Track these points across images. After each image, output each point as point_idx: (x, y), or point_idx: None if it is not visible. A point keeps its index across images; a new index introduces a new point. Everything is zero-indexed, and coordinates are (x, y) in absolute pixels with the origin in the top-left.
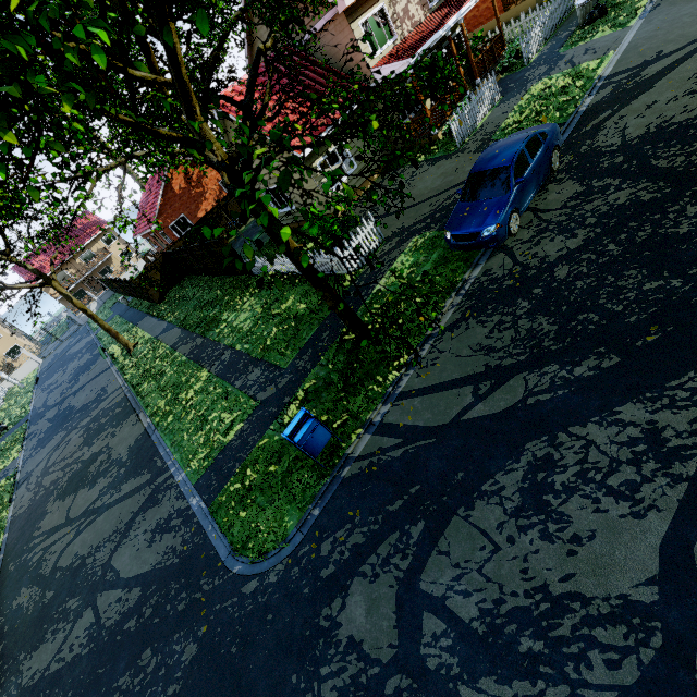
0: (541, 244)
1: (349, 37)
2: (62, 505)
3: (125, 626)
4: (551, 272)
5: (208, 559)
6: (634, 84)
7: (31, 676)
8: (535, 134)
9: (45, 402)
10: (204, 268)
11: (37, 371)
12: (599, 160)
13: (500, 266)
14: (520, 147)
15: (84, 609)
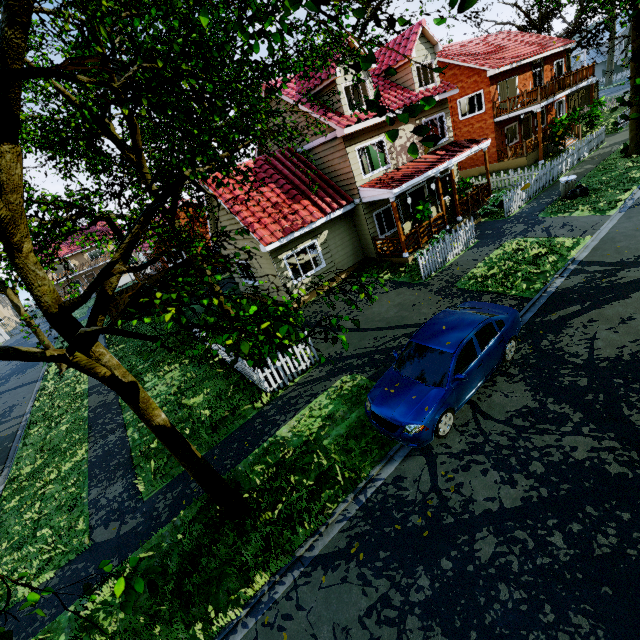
0: (470, 472)
1: (343, 157)
2: None
3: None
4: (471, 537)
5: None
6: (608, 283)
7: None
8: (490, 321)
9: None
10: None
11: None
12: (560, 370)
13: (415, 479)
14: (468, 334)
15: None
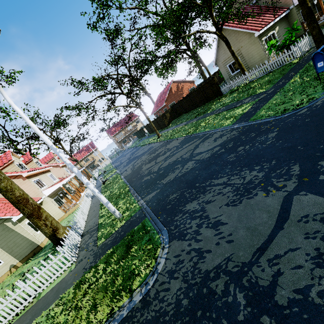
0: None
1: None
2: (150, 163)
3: (218, 152)
4: None
5: (261, 124)
6: None
7: (168, 180)
8: None
9: (120, 162)
10: (192, 106)
11: (110, 162)
12: None
13: None
14: None
15: (186, 163)
